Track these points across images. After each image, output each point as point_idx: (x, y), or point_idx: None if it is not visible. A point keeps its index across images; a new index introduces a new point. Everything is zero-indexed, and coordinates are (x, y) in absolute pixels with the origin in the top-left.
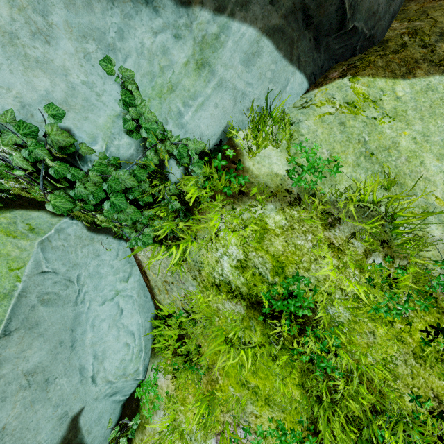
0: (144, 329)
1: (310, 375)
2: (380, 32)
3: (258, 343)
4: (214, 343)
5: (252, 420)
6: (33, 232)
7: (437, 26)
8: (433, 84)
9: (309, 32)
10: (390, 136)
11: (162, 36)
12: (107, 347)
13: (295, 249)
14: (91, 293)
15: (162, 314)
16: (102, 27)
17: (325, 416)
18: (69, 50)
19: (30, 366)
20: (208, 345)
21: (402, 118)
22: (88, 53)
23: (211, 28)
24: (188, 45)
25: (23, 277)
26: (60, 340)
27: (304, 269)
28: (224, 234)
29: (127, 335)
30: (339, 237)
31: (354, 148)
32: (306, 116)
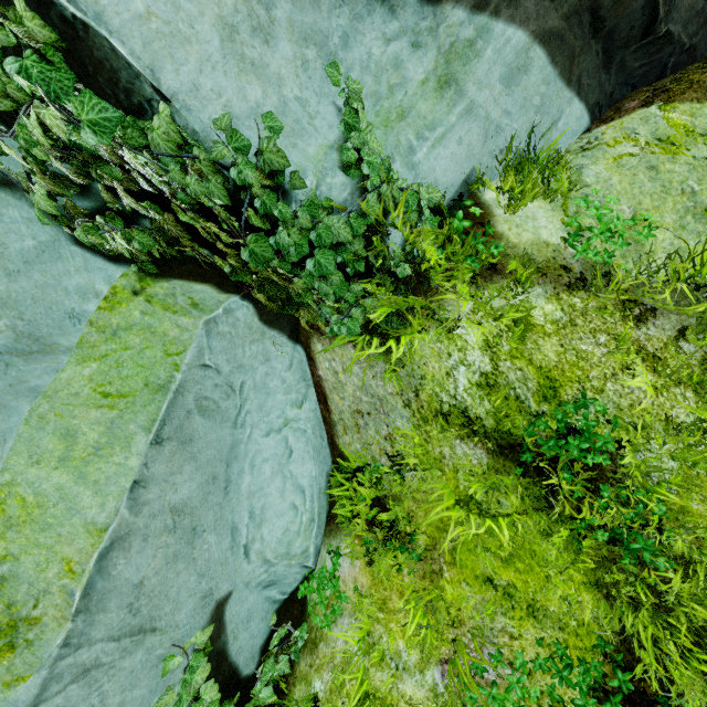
0: (318, 488)
1: (610, 567)
2: (705, 43)
3: (514, 511)
4: (440, 505)
5: (505, 643)
6: (197, 309)
7: None
8: None
9: (596, 42)
10: None
11: (396, 45)
12: (267, 504)
13: (578, 359)
14: (254, 414)
15: (346, 467)
16: (326, 30)
17: (648, 633)
18: (286, 55)
19: (177, 500)
20: (432, 506)
21: None
22: (306, 61)
23: (465, 31)
24: (429, 56)
25: (182, 365)
26: (214, 473)
27: (594, 390)
28: (467, 326)
29: (295, 491)
30: (655, 338)
31: (674, 203)
32: (593, 160)
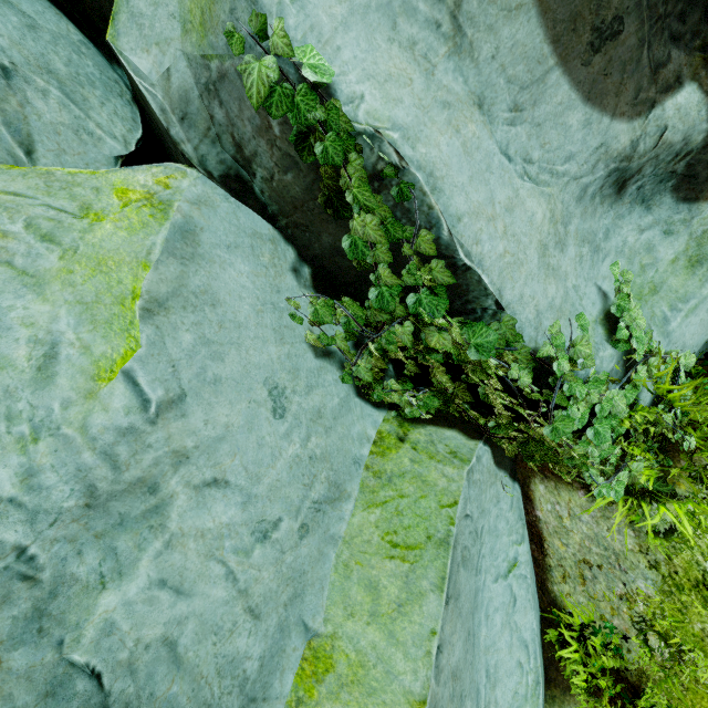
0: (538, 643)
1: None
2: None
3: None
4: None
5: None
6: (456, 457)
7: None
8: None
9: None
10: None
11: (649, 233)
12: (499, 661)
13: None
14: (486, 558)
15: (565, 621)
16: (595, 230)
17: None
18: (571, 256)
19: (454, 662)
20: None
21: None
22: (581, 257)
23: None
24: (680, 241)
25: (455, 518)
26: (468, 628)
27: None
28: None
29: (520, 646)
30: None
31: None
32: None
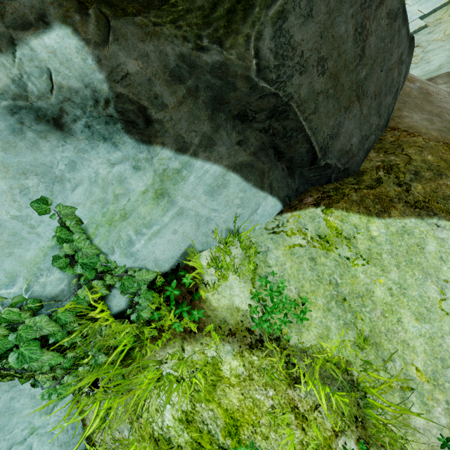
0: None
1: None
2: (355, 165)
3: None
4: None
5: None
6: None
7: (411, 164)
8: (409, 227)
9: (281, 163)
10: (364, 281)
11: (120, 167)
12: None
13: (253, 404)
14: None
15: None
16: (49, 162)
17: None
18: (0, 189)
19: None
20: None
21: (377, 261)
22: (26, 188)
23: (173, 163)
24: (148, 175)
25: None
26: None
27: (262, 435)
28: (164, 386)
29: None
30: (305, 400)
31: (324, 290)
32: (276, 245)
